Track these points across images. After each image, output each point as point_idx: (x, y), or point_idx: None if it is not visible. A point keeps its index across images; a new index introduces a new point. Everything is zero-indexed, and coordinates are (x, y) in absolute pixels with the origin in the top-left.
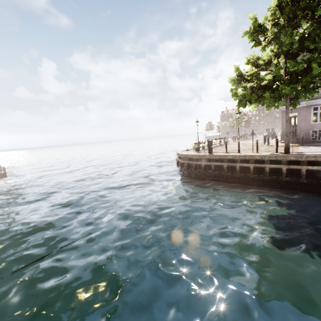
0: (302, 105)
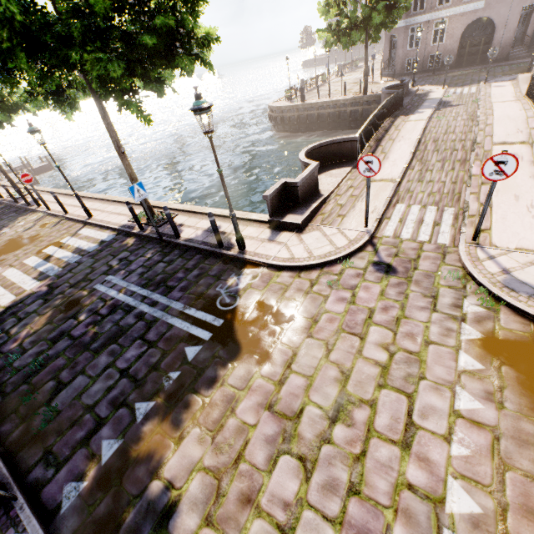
0: (401, 24)
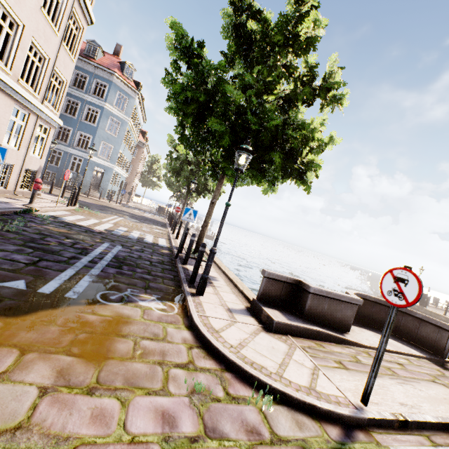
0: None
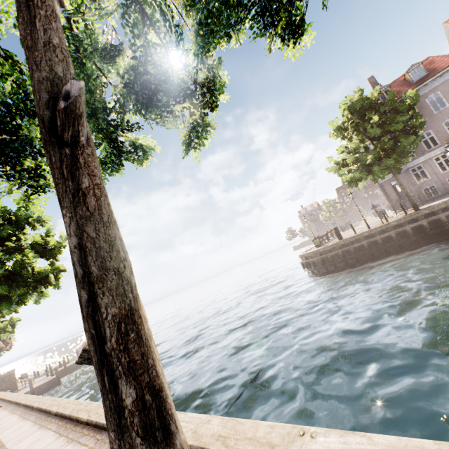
0: None
